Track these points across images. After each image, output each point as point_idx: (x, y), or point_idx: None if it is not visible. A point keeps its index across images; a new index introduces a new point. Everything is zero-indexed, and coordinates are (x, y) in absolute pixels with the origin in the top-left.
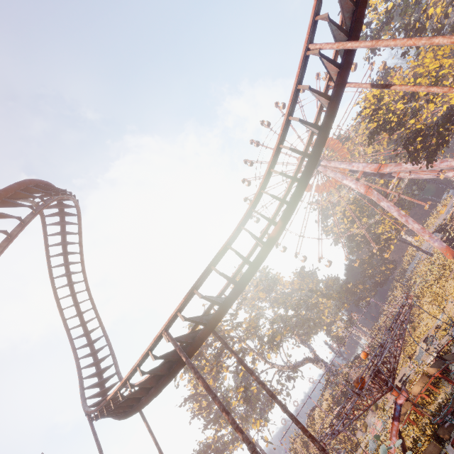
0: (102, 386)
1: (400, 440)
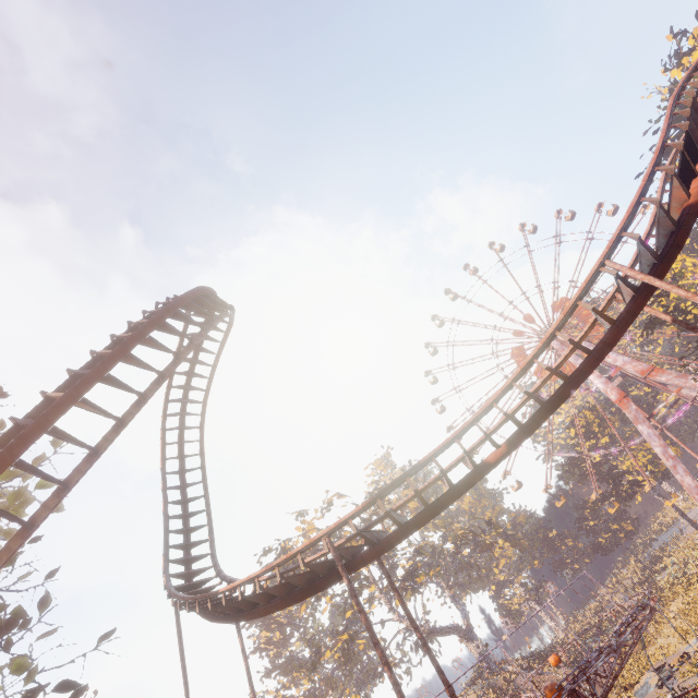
0: (188, 566)
1: None
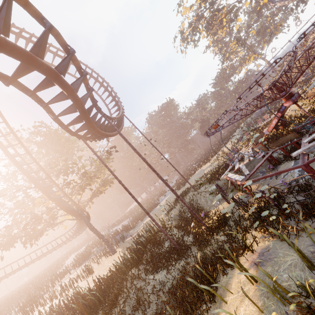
0: (117, 106)
1: (257, 135)
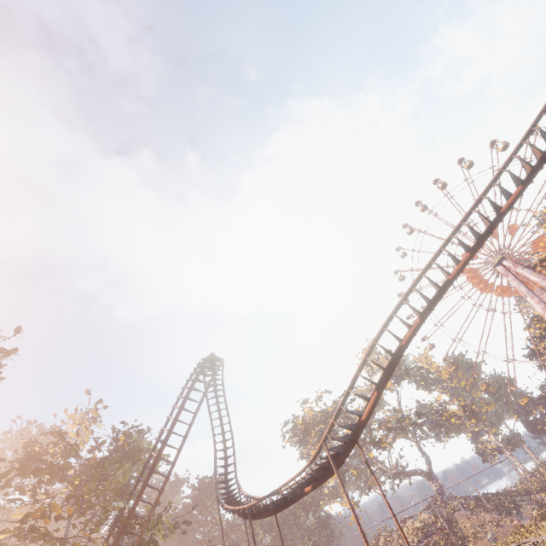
0: (226, 468)
1: None
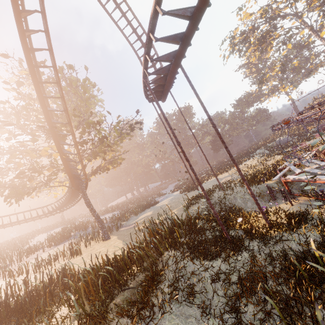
0: None
1: None
